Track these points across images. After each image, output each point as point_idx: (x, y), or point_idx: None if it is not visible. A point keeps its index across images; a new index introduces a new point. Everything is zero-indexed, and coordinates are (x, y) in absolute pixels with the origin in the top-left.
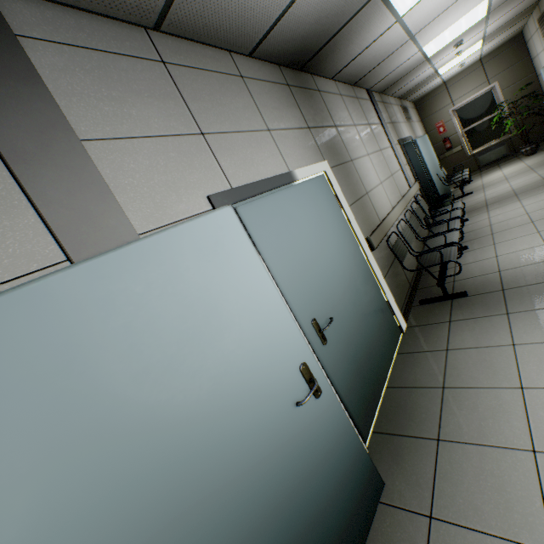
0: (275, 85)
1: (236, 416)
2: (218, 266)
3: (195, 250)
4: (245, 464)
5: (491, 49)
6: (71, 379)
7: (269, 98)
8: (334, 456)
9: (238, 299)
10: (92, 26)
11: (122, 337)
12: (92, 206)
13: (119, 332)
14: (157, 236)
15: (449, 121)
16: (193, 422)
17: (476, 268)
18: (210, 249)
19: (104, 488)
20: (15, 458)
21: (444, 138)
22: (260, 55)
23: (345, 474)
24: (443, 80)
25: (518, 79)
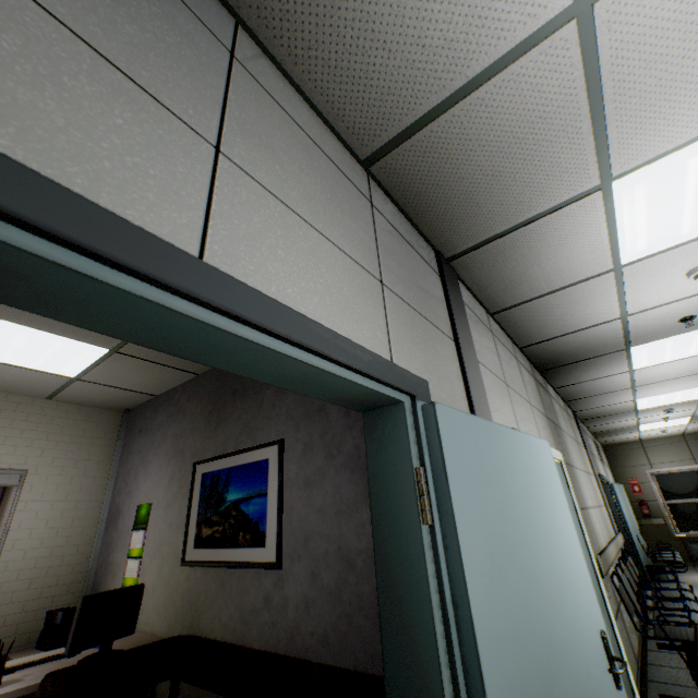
0: (529, 374)
1: (570, 631)
2: (547, 480)
3: (537, 458)
4: (580, 694)
5: (696, 430)
6: (503, 495)
7: (528, 381)
8: None
9: (558, 518)
10: (473, 302)
11: (517, 488)
12: (481, 396)
13: (516, 484)
14: (523, 434)
15: (646, 482)
16: (549, 602)
17: None
18: (543, 464)
19: (518, 599)
20: (490, 524)
21: (641, 500)
22: (526, 351)
23: None
24: (639, 436)
25: None
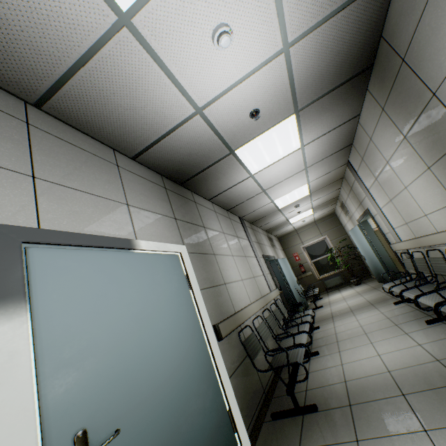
0: (152, 183)
1: None
2: None
3: None
4: None
5: (320, 217)
6: None
7: (141, 187)
8: None
9: None
10: None
11: None
12: None
13: None
14: None
15: (301, 253)
16: None
17: (326, 375)
18: None
19: None
20: None
21: (300, 264)
22: (143, 162)
23: None
24: (294, 227)
25: (339, 236)
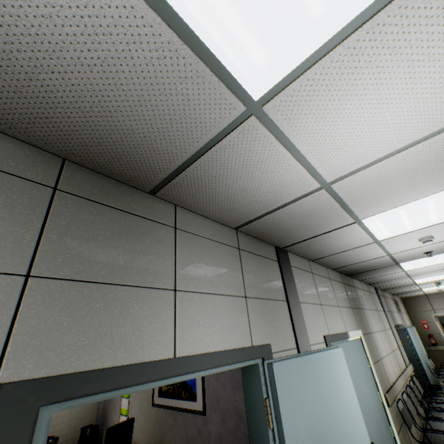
0: (339, 282)
1: None
2: (339, 375)
3: (333, 363)
4: None
5: None
6: (310, 399)
7: (338, 289)
8: None
9: (345, 396)
10: (299, 260)
11: (319, 390)
12: (302, 329)
13: (318, 387)
14: (325, 351)
15: (431, 322)
16: None
17: None
18: (337, 365)
19: None
20: (301, 420)
21: (429, 334)
22: (336, 269)
23: None
24: (424, 292)
25: None
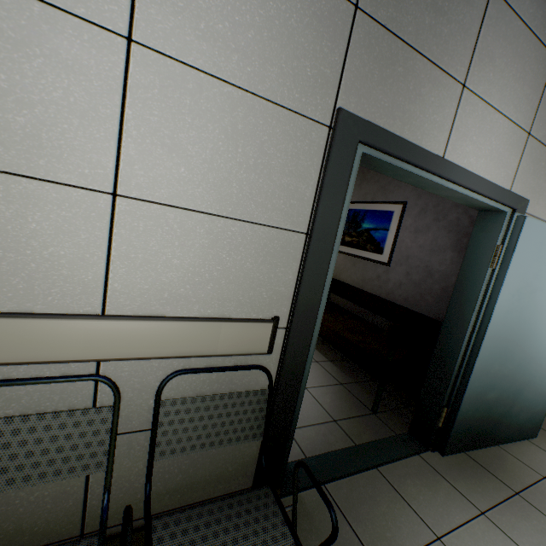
0: None
1: (545, 333)
2: None
3: None
4: (533, 352)
5: None
6: (543, 268)
7: None
8: (541, 395)
9: None
10: None
11: None
12: None
13: None
14: None
15: None
16: (540, 318)
17: None
18: None
19: (522, 309)
20: (525, 278)
21: None
22: None
23: (536, 407)
24: None
25: None
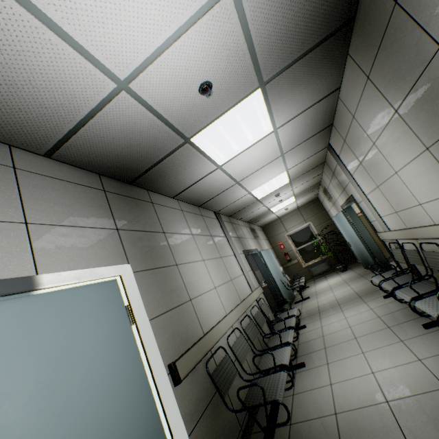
0: (81, 186)
1: None
2: None
3: None
4: None
5: (303, 203)
6: None
7: (59, 194)
8: None
9: None
10: None
11: None
12: None
13: None
14: None
15: (286, 241)
16: None
17: (313, 401)
18: None
19: None
20: None
21: (285, 253)
22: (65, 159)
23: None
24: (277, 216)
25: (323, 222)
